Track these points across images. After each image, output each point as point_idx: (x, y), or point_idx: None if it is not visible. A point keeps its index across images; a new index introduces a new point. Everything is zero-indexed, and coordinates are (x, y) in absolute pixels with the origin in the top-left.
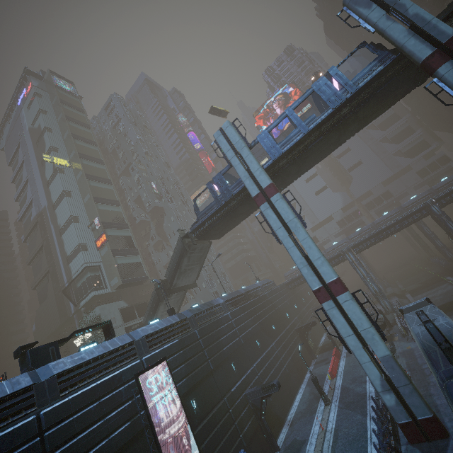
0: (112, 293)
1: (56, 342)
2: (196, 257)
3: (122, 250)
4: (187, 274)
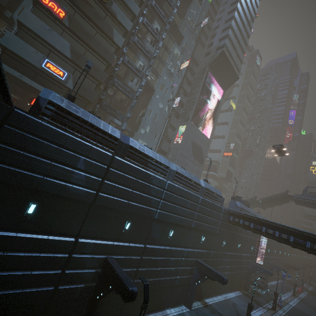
0: (217, 177)
1: (245, 201)
2: (279, 202)
3: (231, 164)
4: (269, 204)
